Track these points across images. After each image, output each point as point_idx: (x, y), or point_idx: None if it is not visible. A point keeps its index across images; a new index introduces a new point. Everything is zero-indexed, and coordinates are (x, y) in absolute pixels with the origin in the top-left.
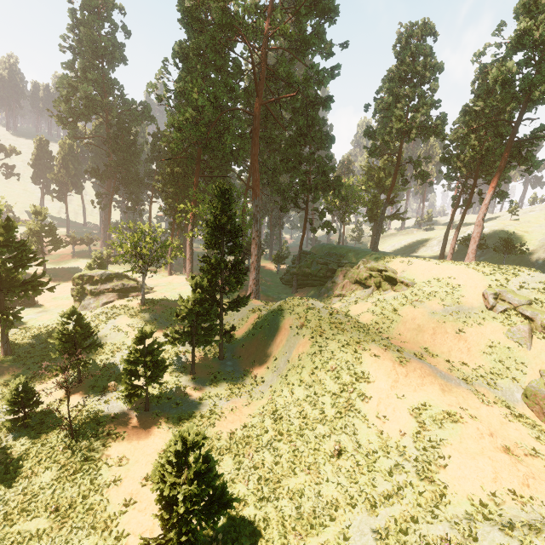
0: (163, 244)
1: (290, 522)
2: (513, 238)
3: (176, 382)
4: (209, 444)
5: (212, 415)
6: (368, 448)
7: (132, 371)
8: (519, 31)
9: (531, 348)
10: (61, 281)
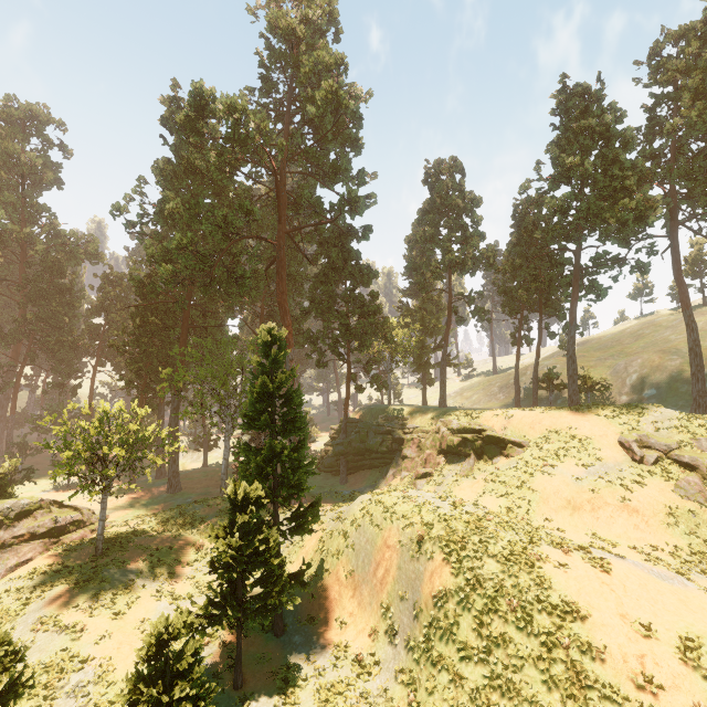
0: (145, 434)
1: None
2: (590, 374)
3: None
4: None
5: None
6: None
7: None
8: (568, 165)
9: None
10: None
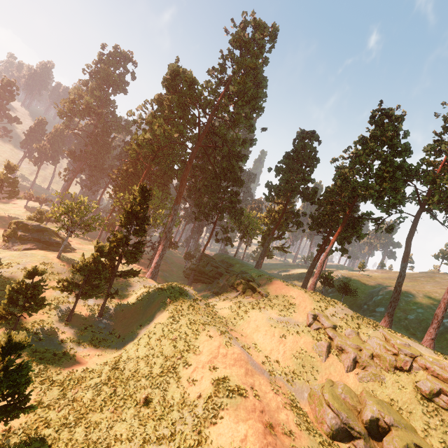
0: (94, 216)
1: (74, 444)
2: (351, 284)
3: (50, 323)
4: (48, 375)
5: (65, 355)
6: (169, 402)
7: (13, 299)
8: (352, 154)
9: (326, 361)
10: (2, 223)
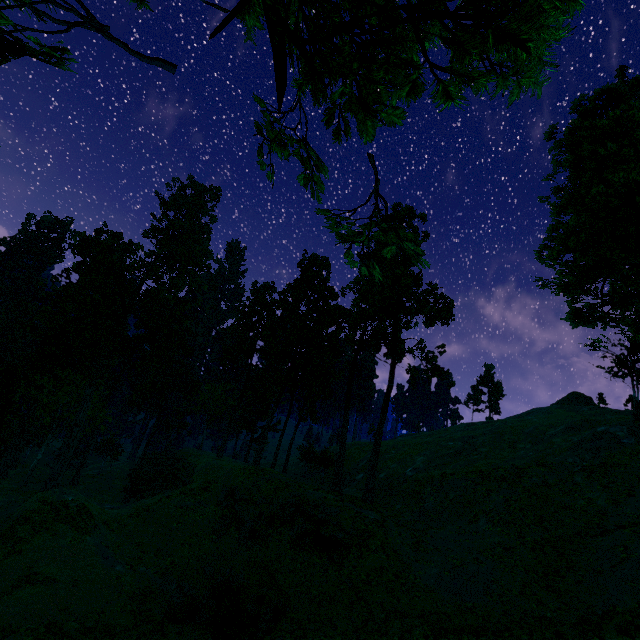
0: None
1: None
2: (331, 453)
3: None
4: None
5: None
6: None
7: None
8: (273, 303)
9: (220, 539)
10: None
